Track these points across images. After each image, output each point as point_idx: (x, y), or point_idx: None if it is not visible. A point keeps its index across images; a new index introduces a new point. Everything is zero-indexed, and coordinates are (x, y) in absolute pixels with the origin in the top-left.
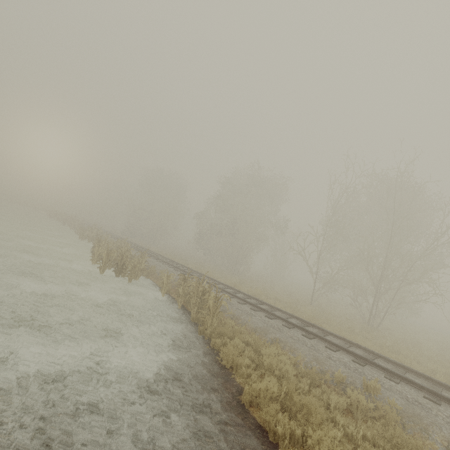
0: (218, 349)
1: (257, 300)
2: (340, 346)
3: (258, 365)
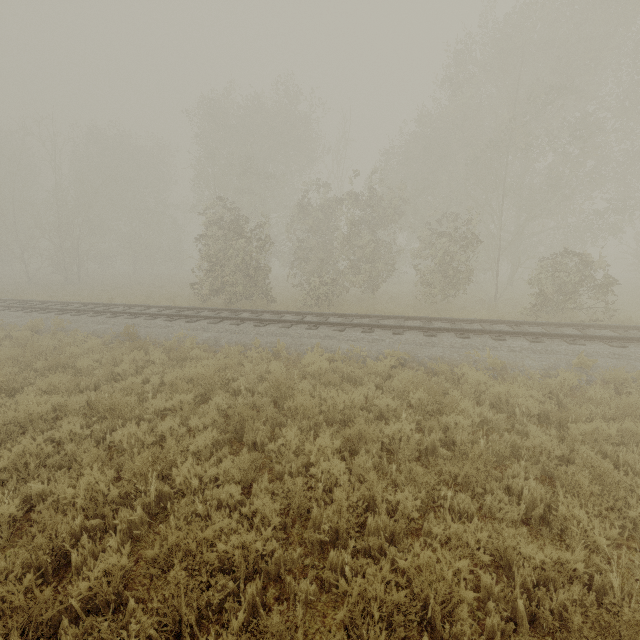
0: None
1: None
2: None
3: None
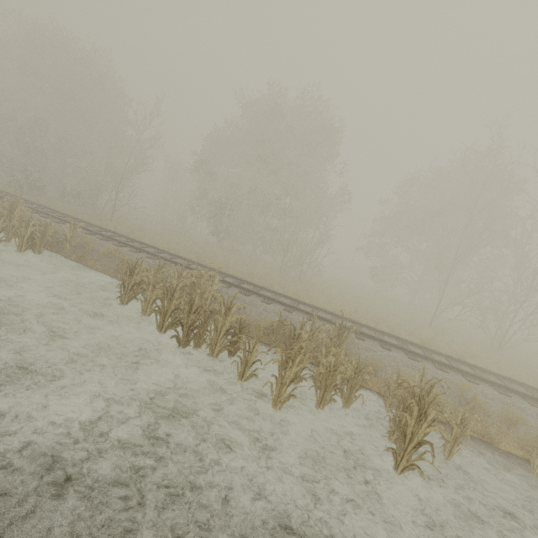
0: None
1: (526, 386)
2: None
3: None
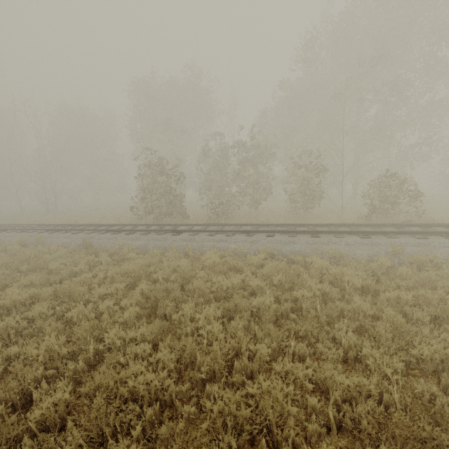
0: None
1: None
2: None
3: None
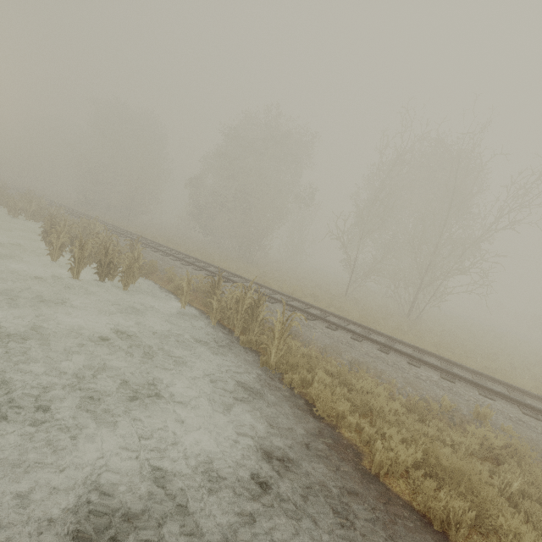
0: (296, 387)
1: (303, 303)
2: (423, 360)
3: (359, 407)
